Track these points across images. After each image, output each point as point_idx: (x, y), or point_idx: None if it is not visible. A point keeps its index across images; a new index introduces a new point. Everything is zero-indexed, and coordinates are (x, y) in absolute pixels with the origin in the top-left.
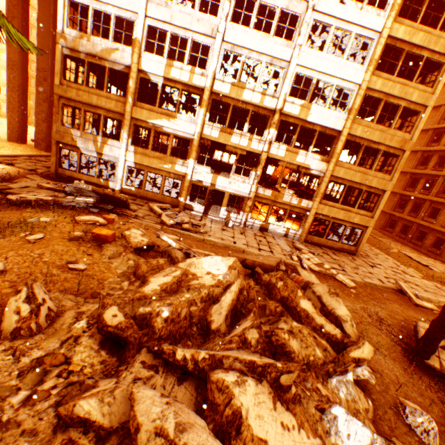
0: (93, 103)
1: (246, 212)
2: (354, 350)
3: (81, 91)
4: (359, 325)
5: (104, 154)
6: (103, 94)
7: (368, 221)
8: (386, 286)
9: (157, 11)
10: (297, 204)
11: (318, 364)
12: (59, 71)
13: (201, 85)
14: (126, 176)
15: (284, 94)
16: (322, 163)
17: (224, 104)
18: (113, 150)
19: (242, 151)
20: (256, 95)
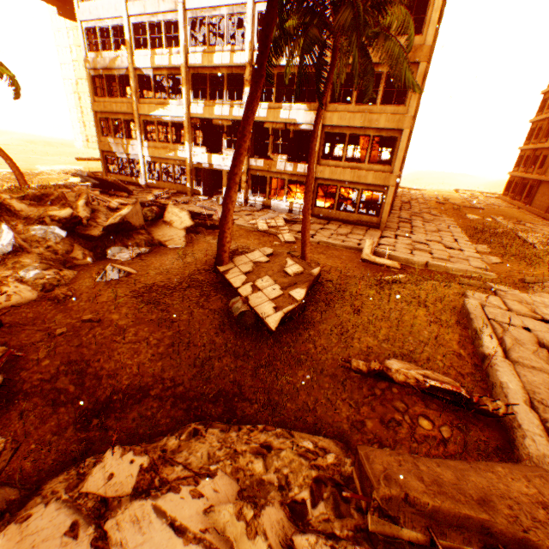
0: (115, 111)
1: (243, 189)
2: (55, 211)
3: (106, 103)
4: (204, 250)
5: (131, 154)
6: (119, 101)
7: (386, 178)
8: (348, 245)
9: (134, 7)
10: (293, 171)
11: (33, 219)
12: (91, 91)
13: (179, 64)
14: (148, 172)
15: (248, 44)
16: (310, 113)
17: (232, 78)
18: (134, 149)
19: (228, 123)
20: (225, 55)
